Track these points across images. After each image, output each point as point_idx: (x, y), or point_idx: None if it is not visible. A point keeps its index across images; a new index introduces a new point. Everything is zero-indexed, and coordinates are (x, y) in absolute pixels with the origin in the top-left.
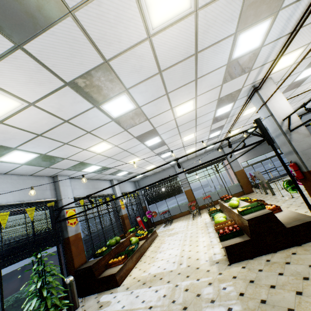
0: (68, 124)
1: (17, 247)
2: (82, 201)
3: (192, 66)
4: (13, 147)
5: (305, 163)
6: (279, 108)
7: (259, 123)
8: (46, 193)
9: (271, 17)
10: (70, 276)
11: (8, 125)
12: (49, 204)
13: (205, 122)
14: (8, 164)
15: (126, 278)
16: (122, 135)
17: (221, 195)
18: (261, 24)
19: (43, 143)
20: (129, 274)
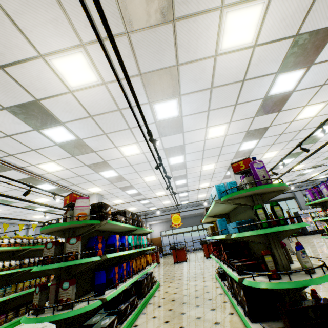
0: None
1: None
2: None
3: (20, 191)
4: None
5: None
6: None
7: (56, 222)
8: None
9: (46, 183)
10: None
11: None
12: None
13: None
14: None
15: None
16: (5, 206)
17: None
18: (44, 184)
19: None
20: None
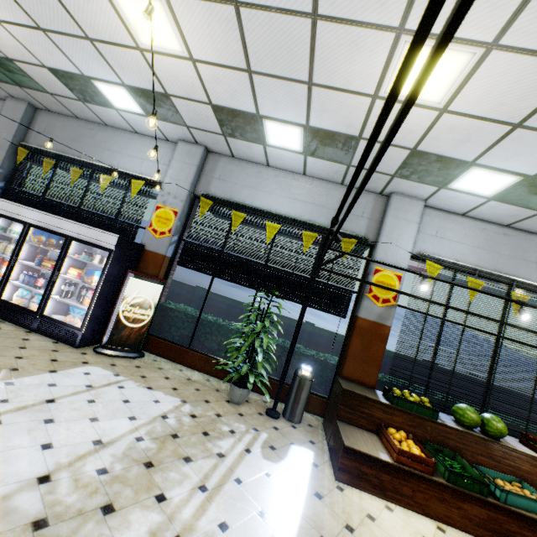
0: (247, 11)
1: (275, 275)
2: (435, 268)
3: None
4: (255, 113)
5: None
6: None
7: None
8: (359, 222)
9: None
10: (308, 369)
11: (203, 63)
12: (344, 241)
13: None
14: (288, 153)
15: (373, 495)
16: None
17: None
18: None
19: (275, 92)
20: (397, 506)
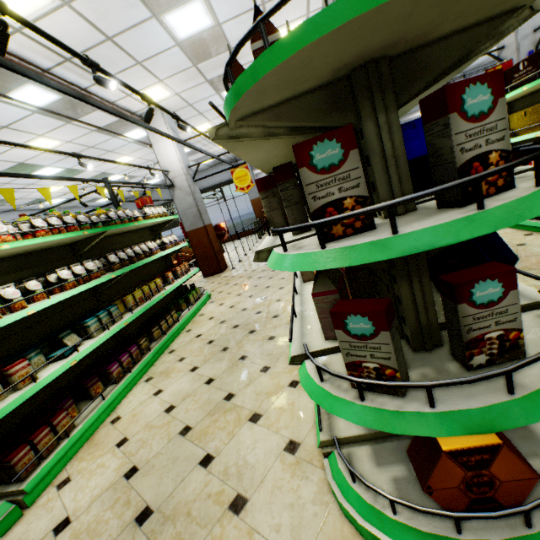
0: None
1: None
2: None
3: None
4: None
5: (184, 224)
6: (165, 155)
7: (105, 185)
8: None
9: (28, 84)
10: None
11: None
12: None
13: (125, 147)
14: None
15: None
16: None
17: (232, 231)
18: (22, 89)
19: None
20: None
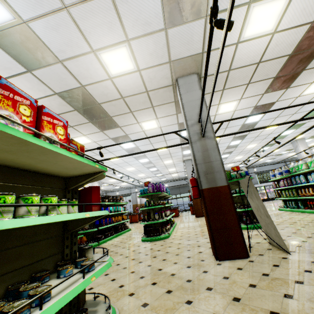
0: None
1: None
2: None
3: None
4: None
5: None
6: None
7: None
8: None
9: None
10: None
11: None
12: None
13: None
14: None
15: None
16: None
17: None
18: None
19: None
20: None
